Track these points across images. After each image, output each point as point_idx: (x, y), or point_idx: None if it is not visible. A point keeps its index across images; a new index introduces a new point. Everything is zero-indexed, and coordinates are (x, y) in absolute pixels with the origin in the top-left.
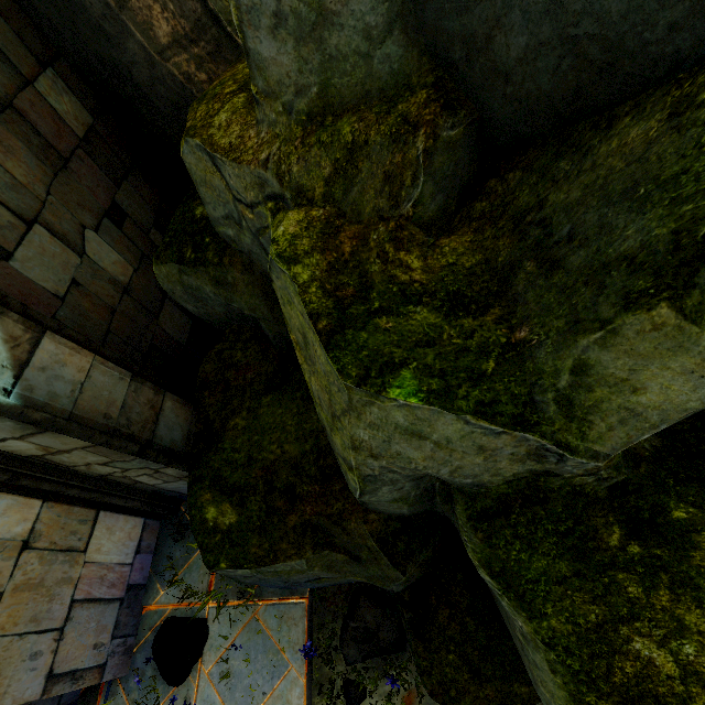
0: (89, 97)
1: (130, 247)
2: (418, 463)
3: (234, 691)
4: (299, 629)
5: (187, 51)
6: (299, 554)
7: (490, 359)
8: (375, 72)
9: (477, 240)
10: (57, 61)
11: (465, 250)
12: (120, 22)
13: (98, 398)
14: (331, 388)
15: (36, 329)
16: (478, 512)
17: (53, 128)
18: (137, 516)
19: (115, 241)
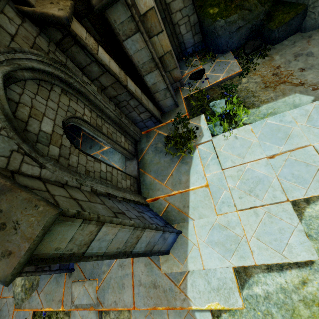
0: None
1: None
2: None
3: (217, 72)
4: (231, 56)
5: None
6: (236, 12)
7: None
8: None
9: None
10: None
11: None
12: None
13: None
14: None
15: None
16: None
17: None
18: (175, 55)
19: None
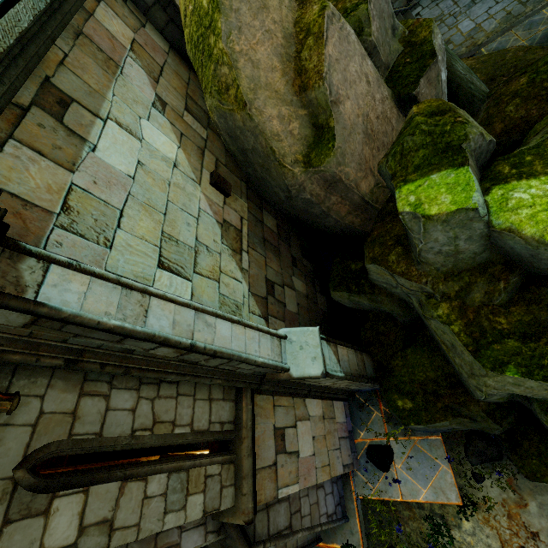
0: (272, 210)
1: (301, 274)
2: (516, 392)
3: (415, 475)
4: (441, 450)
5: (352, 214)
6: (446, 419)
7: (545, 359)
8: (476, 260)
9: (529, 309)
10: (262, 203)
11: (524, 314)
12: (327, 214)
13: (352, 364)
14: (473, 366)
15: (335, 346)
16: (546, 408)
17: (272, 237)
18: (341, 401)
19: (298, 275)
